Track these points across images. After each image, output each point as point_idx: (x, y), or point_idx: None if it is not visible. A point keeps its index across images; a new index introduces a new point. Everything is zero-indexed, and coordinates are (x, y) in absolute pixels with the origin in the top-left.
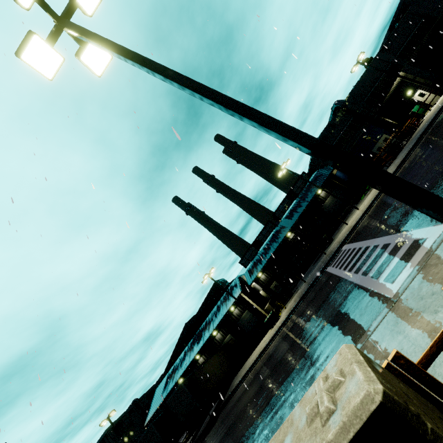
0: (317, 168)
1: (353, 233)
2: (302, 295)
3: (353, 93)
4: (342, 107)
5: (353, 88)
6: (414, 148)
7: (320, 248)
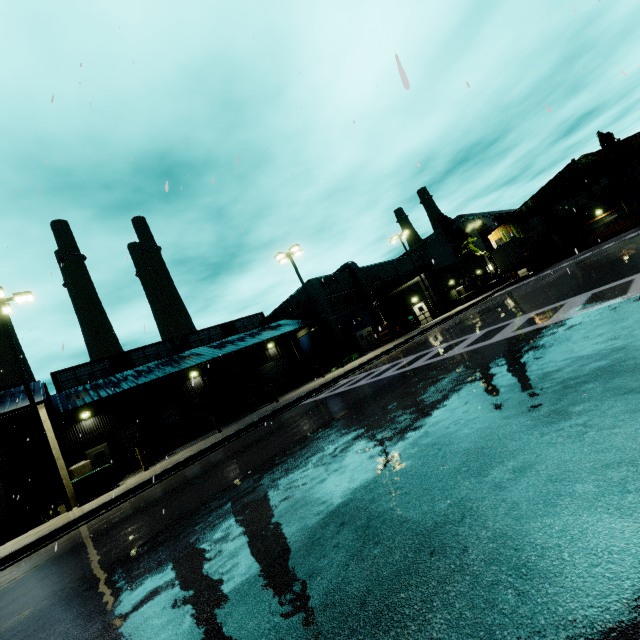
0: (283, 318)
1: (356, 372)
2: (234, 431)
3: (365, 270)
4: (352, 272)
5: (367, 266)
6: (435, 327)
7: (251, 404)
